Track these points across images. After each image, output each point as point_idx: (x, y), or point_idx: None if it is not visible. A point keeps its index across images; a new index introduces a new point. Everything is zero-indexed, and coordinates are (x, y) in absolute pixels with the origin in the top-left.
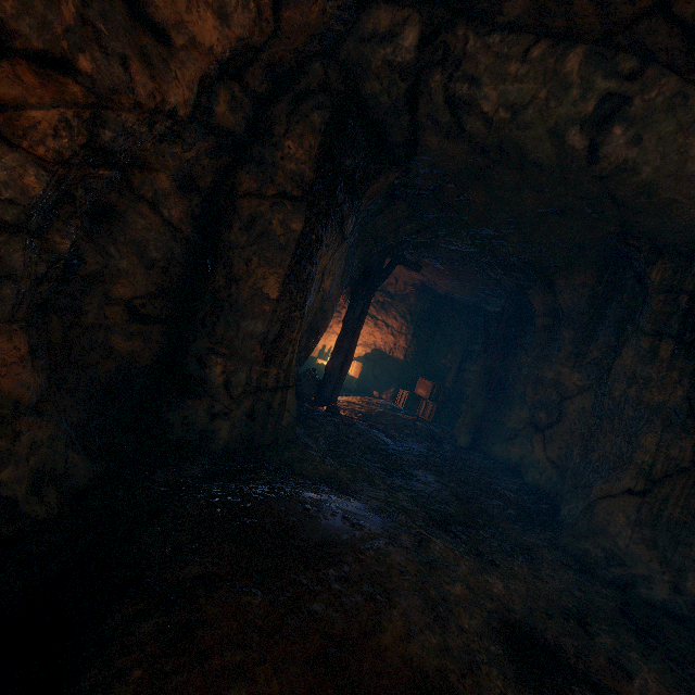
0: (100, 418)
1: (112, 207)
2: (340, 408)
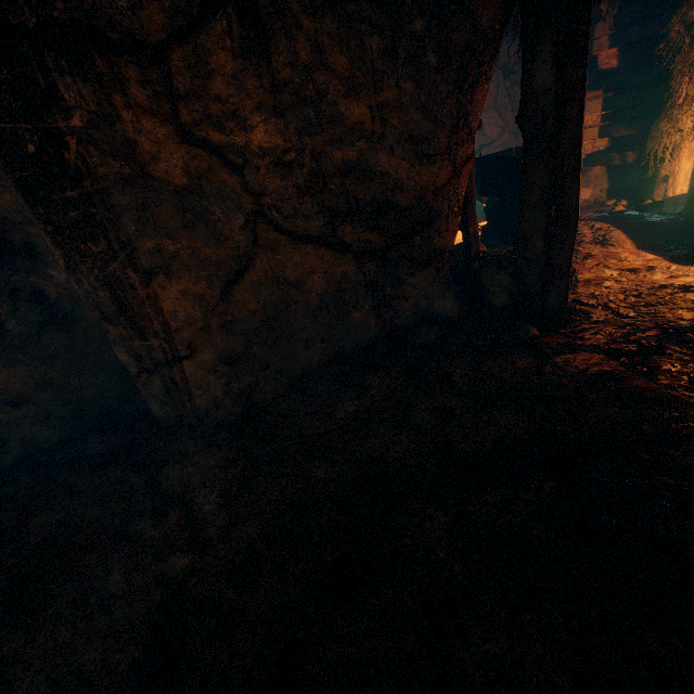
0: (118, 388)
1: (28, 242)
2: (581, 322)
